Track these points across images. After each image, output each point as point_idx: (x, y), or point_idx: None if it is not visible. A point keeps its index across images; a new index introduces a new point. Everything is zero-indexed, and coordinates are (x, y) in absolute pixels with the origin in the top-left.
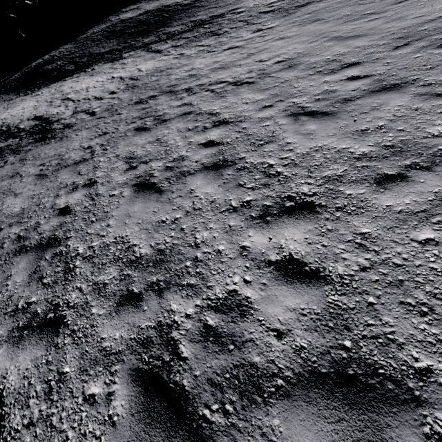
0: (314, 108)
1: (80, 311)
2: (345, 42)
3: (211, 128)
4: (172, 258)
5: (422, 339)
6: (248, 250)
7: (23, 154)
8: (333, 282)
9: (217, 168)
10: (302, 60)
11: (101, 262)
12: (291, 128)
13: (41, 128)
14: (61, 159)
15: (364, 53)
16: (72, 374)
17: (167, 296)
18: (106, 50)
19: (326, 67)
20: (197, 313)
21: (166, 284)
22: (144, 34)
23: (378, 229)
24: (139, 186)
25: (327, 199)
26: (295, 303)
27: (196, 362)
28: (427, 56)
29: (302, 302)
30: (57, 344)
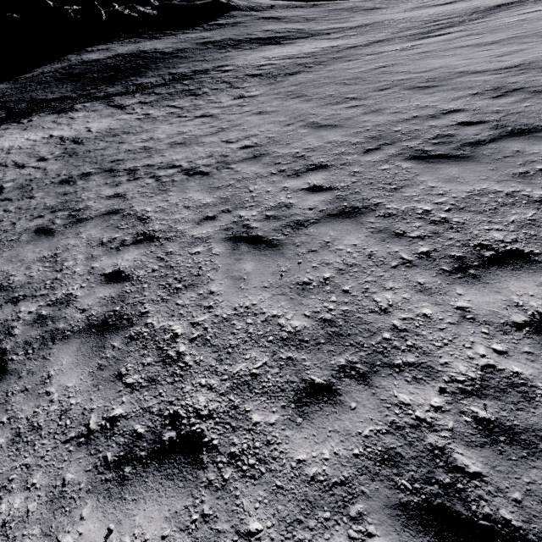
0: (260, 231)
1: None
2: (320, 132)
3: (130, 245)
4: None
5: None
6: None
7: None
8: None
9: (104, 330)
10: (270, 149)
11: None
12: (223, 263)
13: None
14: None
15: (335, 152)
16: None
17: None
18: (56, 96)
19: (291, 165)
20: None
21: None
22: (110, 81)
23: (273, 525)
24: None
25: (222, 432)
26: None
27: None
28: (394, 171)
29: None
30: None
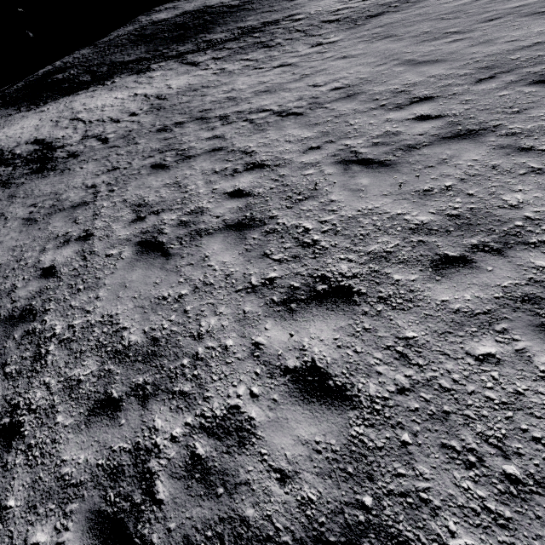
0: (370, 154)
1: (42, 417)
2: (419, 68)
3: (242, 172)
4: (167, 352)
5: (463, 503)
6: (261, 349)
7: (14, 188)
8: (360, 407)
9: (241, 228)
10: (364, 88)
11: (80, 348)
12: (338, 180)
13: (41, 156)
14: (58, 199)
15: (440, 85)
16: (17, 511)
17: (152, 407)
18: (132, 58)
19: (391, 100)
20: (185, 435)
21: (153, 389)
22: (180, 40)
23: (426, 334)
24: (144, 246)
25: (368, 285)
26: (309, 433)
27: (173, 508)
28: (515, 96)
29: (319, 433)
30: (6, 463)
